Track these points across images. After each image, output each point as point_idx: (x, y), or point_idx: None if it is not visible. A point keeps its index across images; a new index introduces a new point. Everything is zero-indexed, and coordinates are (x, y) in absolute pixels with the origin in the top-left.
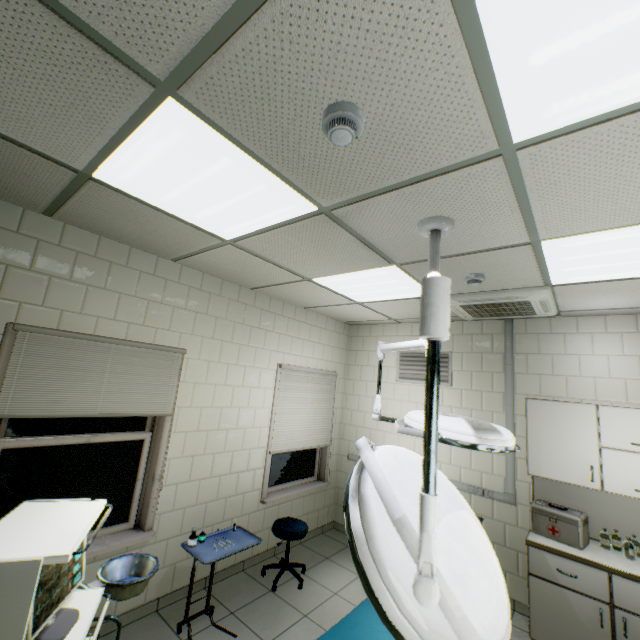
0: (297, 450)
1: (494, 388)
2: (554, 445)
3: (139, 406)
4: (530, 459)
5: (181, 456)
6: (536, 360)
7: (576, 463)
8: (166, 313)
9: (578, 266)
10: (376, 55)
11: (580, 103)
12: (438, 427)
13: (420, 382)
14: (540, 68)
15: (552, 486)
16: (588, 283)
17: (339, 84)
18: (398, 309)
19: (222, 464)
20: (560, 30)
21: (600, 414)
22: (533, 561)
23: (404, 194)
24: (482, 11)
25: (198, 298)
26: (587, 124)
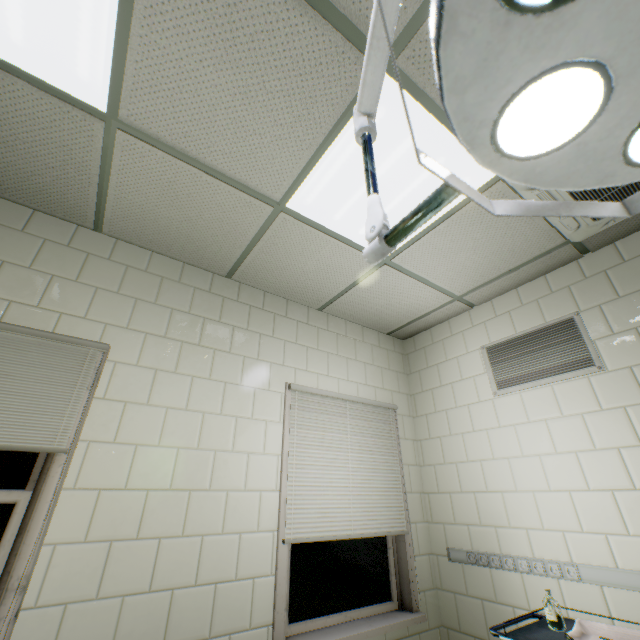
0: (347, 543)
1: None
2: None
3: None
4: None
5: (83, 539)
6: None
7: None
8: (82, 295)
9: None
10: None
11: None
12: None
13: (537, 382)
14: None
15: None
16: None
17: None
18: (452, 258)
19: (178, 562)
20: None
21: None
22: None
23: None
24: None
25: (141, 282)
26: None
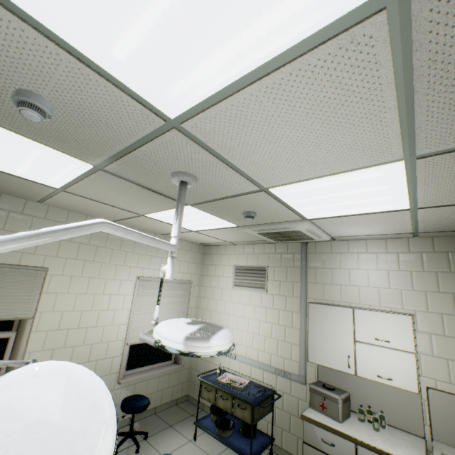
0: None
1: (294, 294)
2: (325, 339)
3: (1, 312)
4: (309, 349)
5: (42, 349)
6: (321, 273)
7: (339, 353)
8: None
9: (312, 206)
10: (4, 54)
11: (186, 88)
12: (162, 336)
13: (247, 288)
14: (129, 62)
15: (330, 370)
16: (331, 218)
17: (3, 76)
18: (224, 235)
19: (81, 354)
20: (111, 33)
21: (355, 315)
22: (306, 432)
23: (139, 156)
24: (39, 18)
25: None
26: (210, 104)
